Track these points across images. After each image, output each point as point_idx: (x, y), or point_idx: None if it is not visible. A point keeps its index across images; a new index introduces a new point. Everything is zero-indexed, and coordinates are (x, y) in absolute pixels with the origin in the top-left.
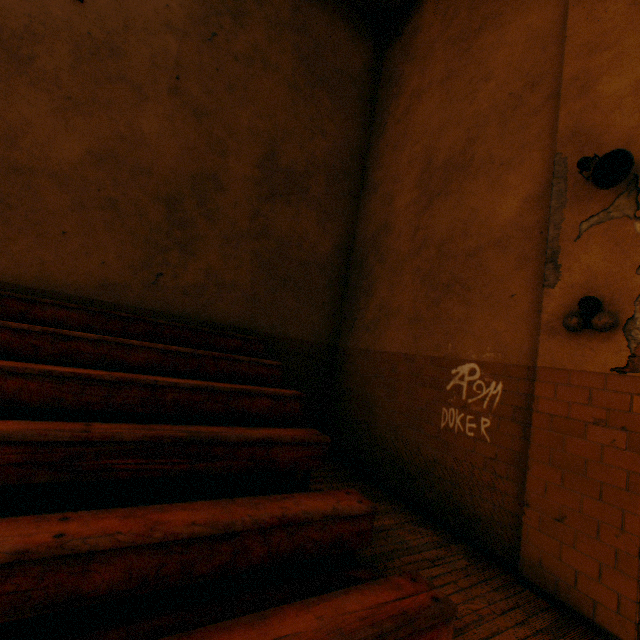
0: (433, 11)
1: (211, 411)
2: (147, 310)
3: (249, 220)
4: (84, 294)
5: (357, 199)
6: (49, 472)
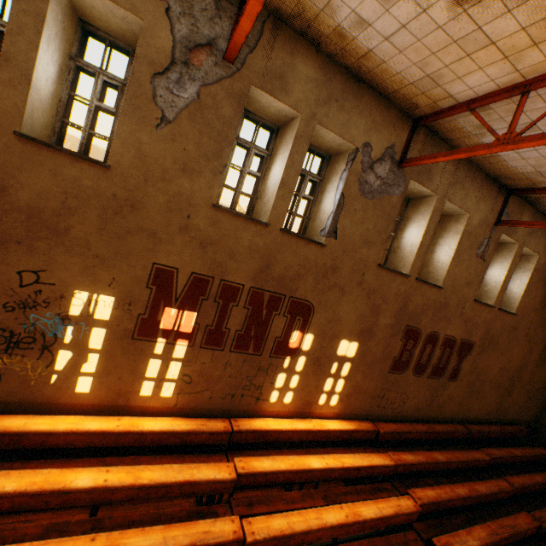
0: None
1: None
2: (494, 418)
3: (528, 376)
4: (483, 417)
5: None
6: None
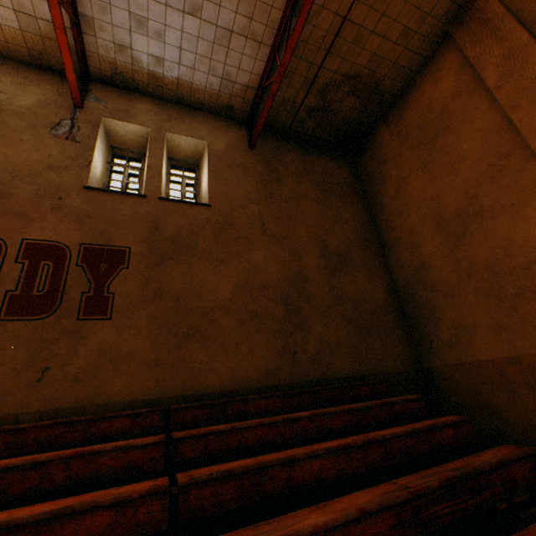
0: (387, 134)
1: (422, 450)
2: (296, 383)
3: (329, 294)
4: (258, 384)
5: (382, 254)
6: (410, 528)
